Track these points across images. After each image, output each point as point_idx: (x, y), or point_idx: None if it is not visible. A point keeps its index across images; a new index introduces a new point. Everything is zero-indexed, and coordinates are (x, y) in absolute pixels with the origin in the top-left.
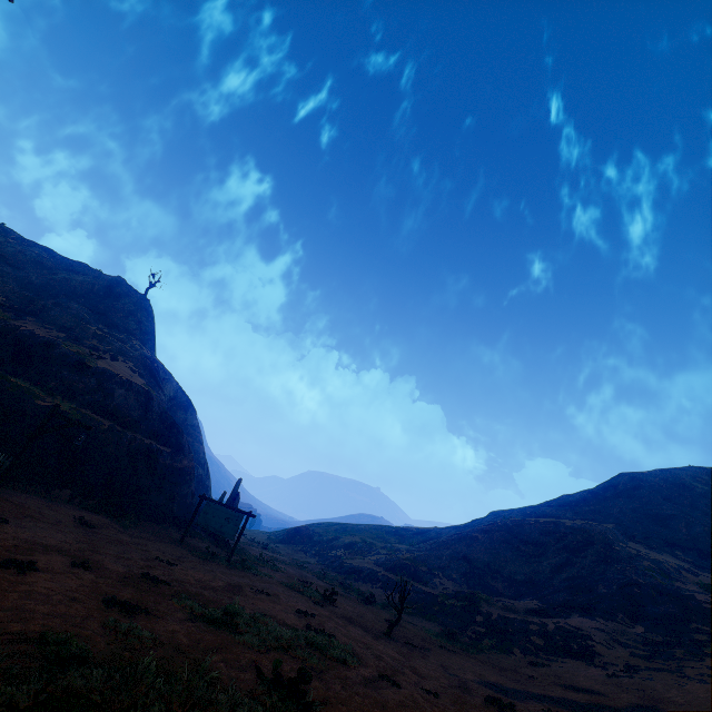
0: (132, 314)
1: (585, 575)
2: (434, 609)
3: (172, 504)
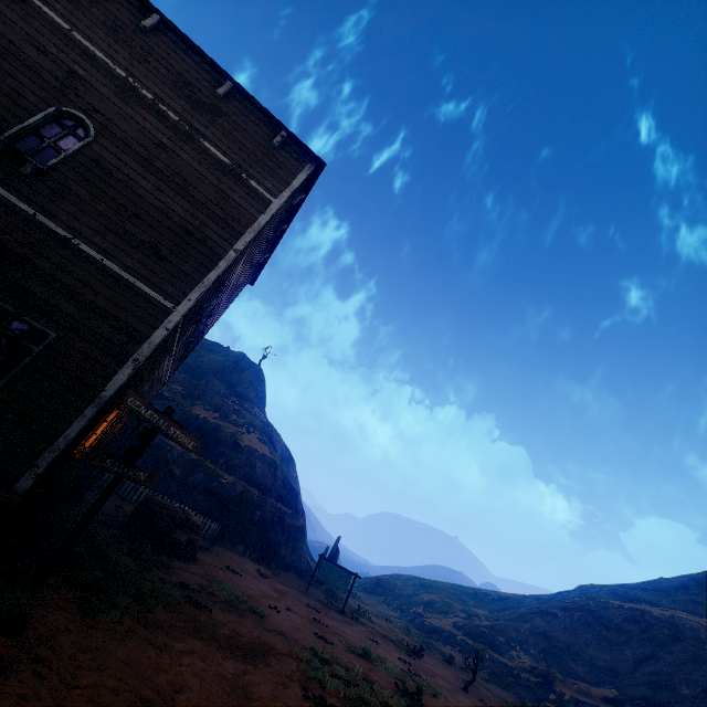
0: (252, 383)
1: (670, 672)
2: (509, 680)
3: (294, 555)
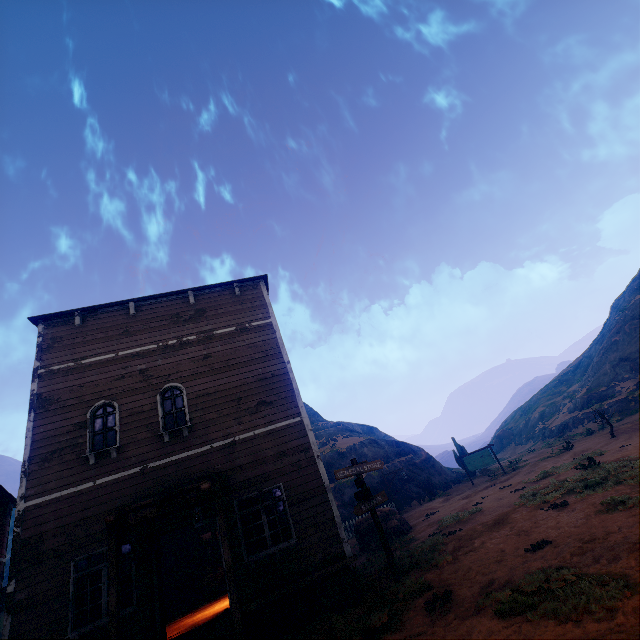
0: None
1: None
2: (631, 405)
3: (442, 476)
